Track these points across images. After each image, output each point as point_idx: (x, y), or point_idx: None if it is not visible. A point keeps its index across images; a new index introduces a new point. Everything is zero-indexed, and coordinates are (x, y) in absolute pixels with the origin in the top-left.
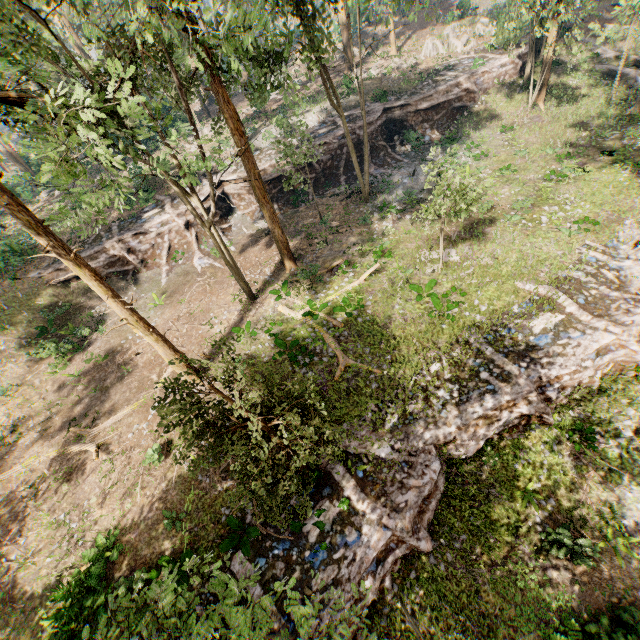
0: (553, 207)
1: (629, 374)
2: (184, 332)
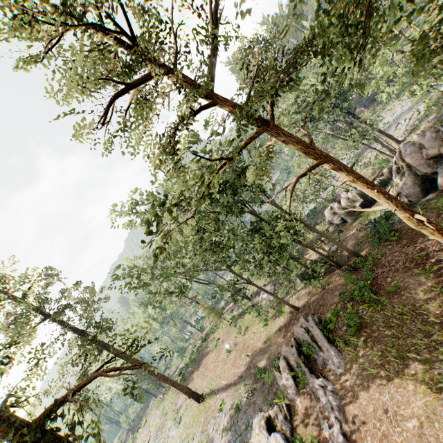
0: None
1: None
2: None
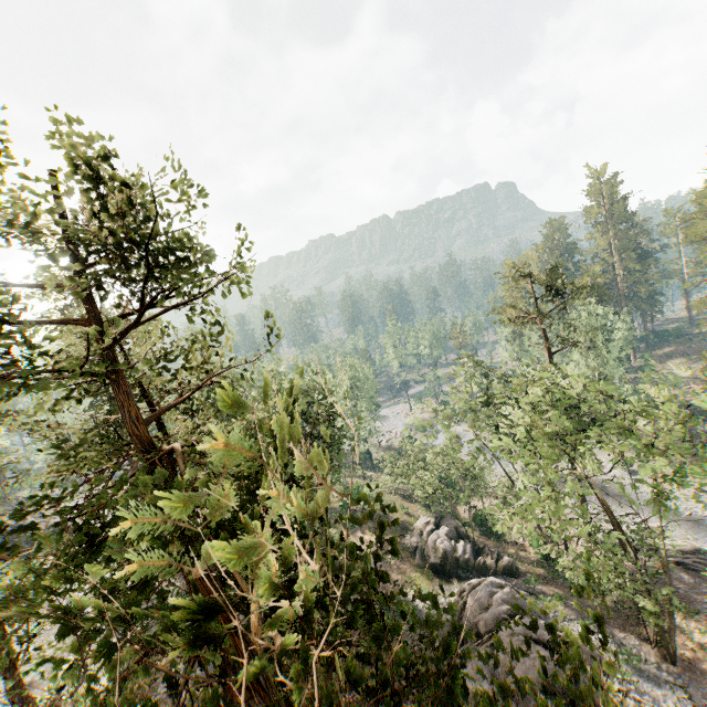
0: None
1: None
2: None
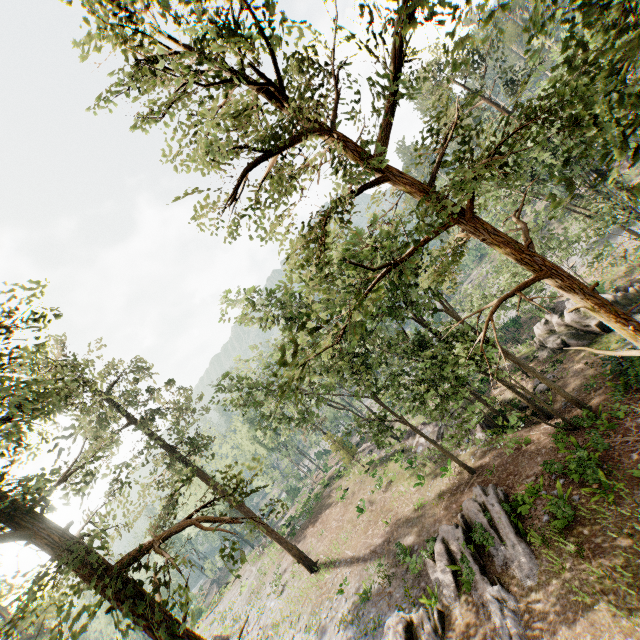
0: None
1: None
2: None
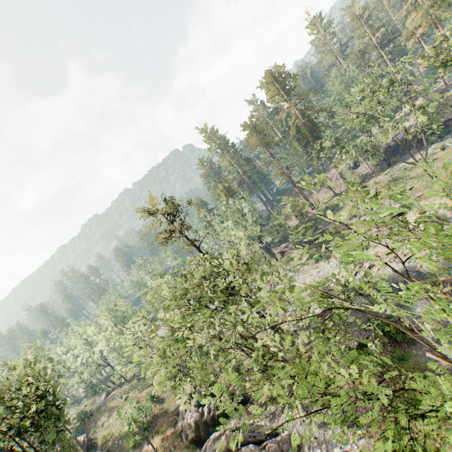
0: (415, 180)
1: (373, 231)
2: (321, 201)
